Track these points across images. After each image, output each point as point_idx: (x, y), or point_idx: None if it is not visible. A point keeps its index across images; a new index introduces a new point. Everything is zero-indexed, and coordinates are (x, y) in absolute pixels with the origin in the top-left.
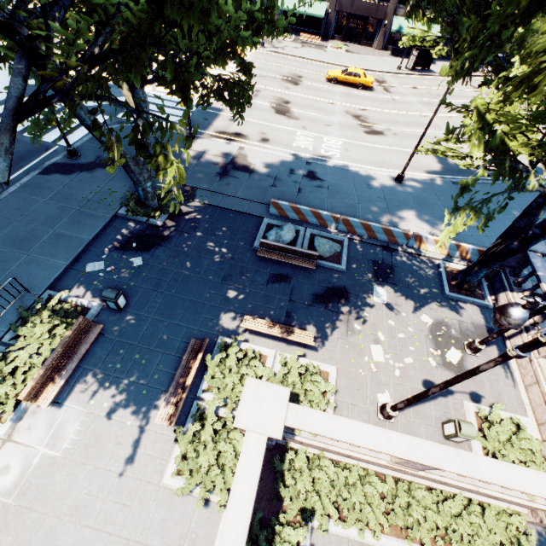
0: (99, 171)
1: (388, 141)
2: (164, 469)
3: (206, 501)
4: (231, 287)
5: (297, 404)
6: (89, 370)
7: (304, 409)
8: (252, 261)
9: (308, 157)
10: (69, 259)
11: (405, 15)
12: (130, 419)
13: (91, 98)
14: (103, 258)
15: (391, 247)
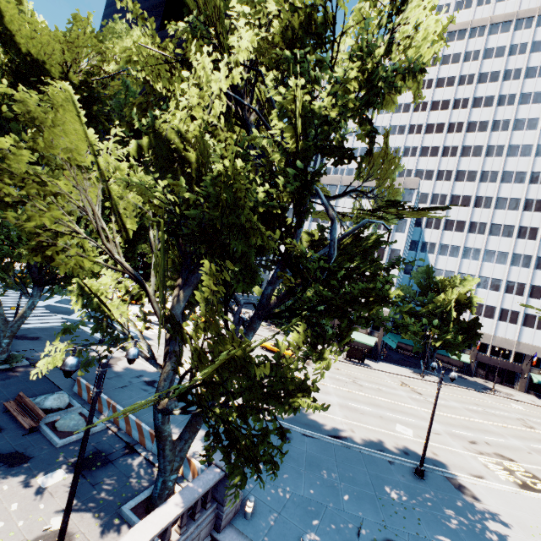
0: None
1: None
2: None
3: None
4: None
5: None
6: None
7: None
8: None
9: None
10: None
11: None
12: None
13: None
14: None
15: (134, 447)
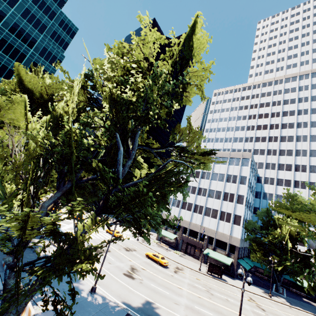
0: None
1: (130, 281)
2: None
3: None
4: None
5: None
6: None
7: None
8: None
9: None
10: None
11: (212, 249)
12: None
13: None
14: None
15: None
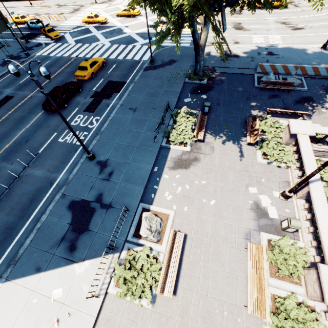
0: (167, 67)
1: (308, 31)
2: (256, 158)
3: (279, 166)
4: (252, 101)
5: (316, 126)
6: (207, 132)
7: (321, 127)
8: (256, 91)
9: (264, 46)
10: (176, 98)
11: None
12: (233, 145)
13: None
14: (189, 97)
15: None
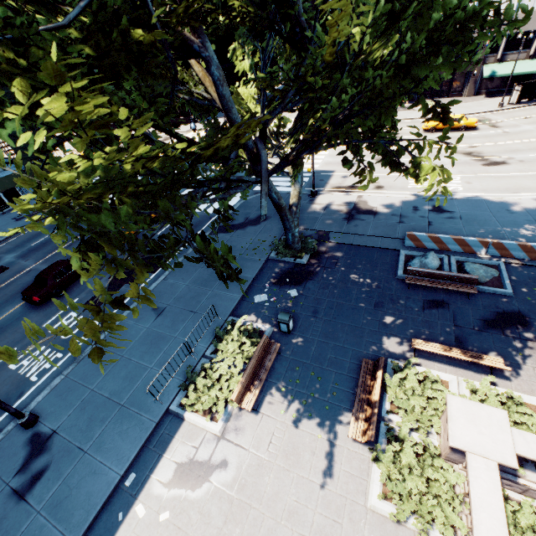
0: (249, 228)
1: (515, 168)
2: (366, 490)
3: None
4: (385, 313)
5: (522, 430)
6: (273, 383)
7: (535, 436)
8: (399, 289)
9: (427, 195)
10: (241, 293)
11: (496, 61)
12: (320, 432)
13: (335, 146)
14: (265, 291)
15: None
